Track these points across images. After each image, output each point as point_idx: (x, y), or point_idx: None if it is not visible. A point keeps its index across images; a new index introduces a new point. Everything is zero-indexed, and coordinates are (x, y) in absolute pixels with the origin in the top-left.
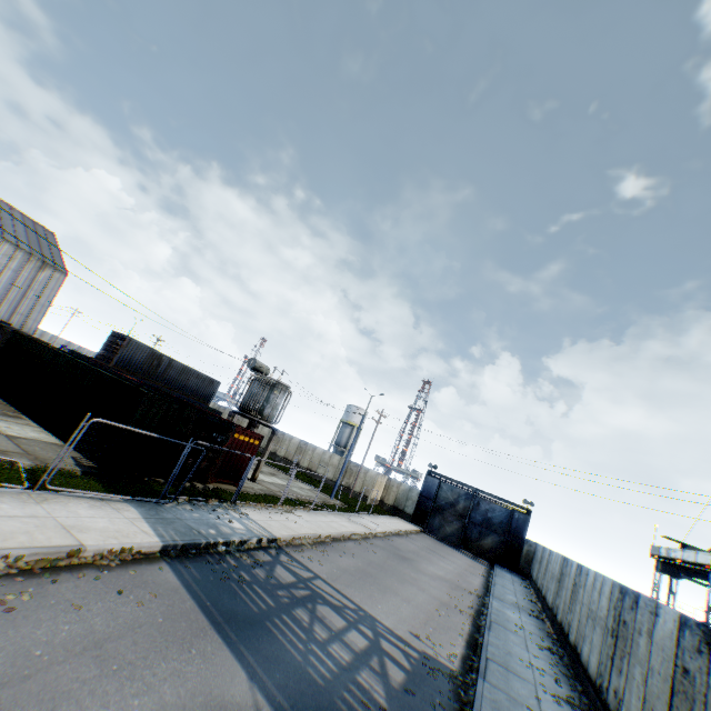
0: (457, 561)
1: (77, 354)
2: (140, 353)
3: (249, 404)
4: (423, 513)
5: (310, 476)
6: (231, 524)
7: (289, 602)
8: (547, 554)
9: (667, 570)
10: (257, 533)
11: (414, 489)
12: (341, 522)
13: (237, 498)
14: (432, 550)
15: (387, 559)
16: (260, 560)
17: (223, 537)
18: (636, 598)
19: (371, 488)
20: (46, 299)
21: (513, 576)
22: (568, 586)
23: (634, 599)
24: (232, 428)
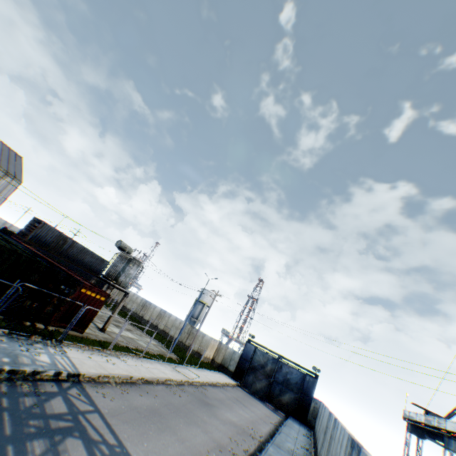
0: (256, 410)
1: (6, 231)
2: (51, 234)
3: (109, 272)
4: (241, 371)
5: (164, 335)
6: (38, 357)
7: (33, 432)
8: (323, 410)
9: (415, 431)
10: (60, 367)
11: (237, 352)
12: (164, 370)
13: (64, 338)
14: (238, 400)
15: (188, 402)
16: (42, 390)
17: (15, 365)
18: (358, 453)
19: (205, 348)
20: (3, 196)
21: (301, 426)
22: (328, 437)
23: (357, 454)
24: (80, 283)
